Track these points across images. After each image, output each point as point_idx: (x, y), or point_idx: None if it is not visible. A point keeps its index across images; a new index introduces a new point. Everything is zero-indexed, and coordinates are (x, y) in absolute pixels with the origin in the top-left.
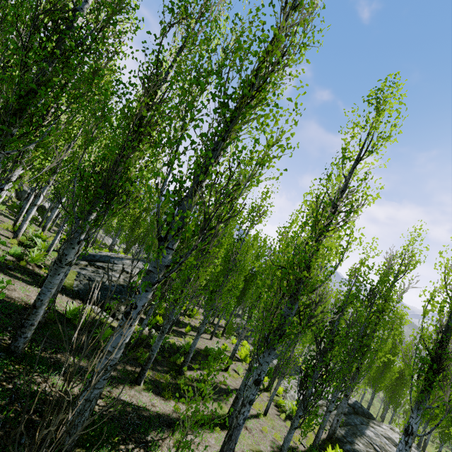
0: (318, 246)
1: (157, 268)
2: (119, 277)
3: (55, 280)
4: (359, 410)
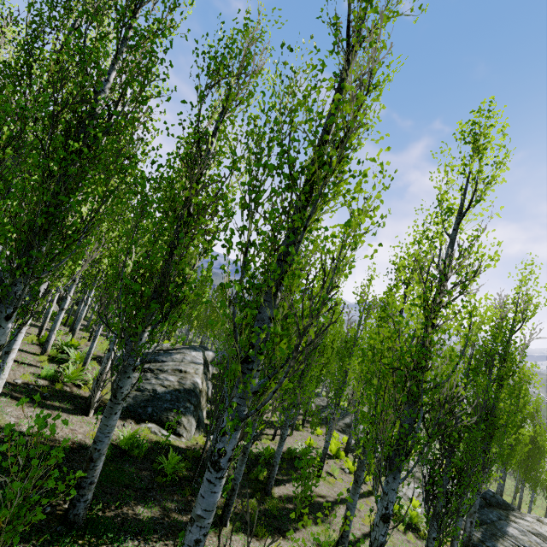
0: (431, 329)
1: (243, 399)
2: (259, 506)
3: (112, 421)
4: (492, 501)
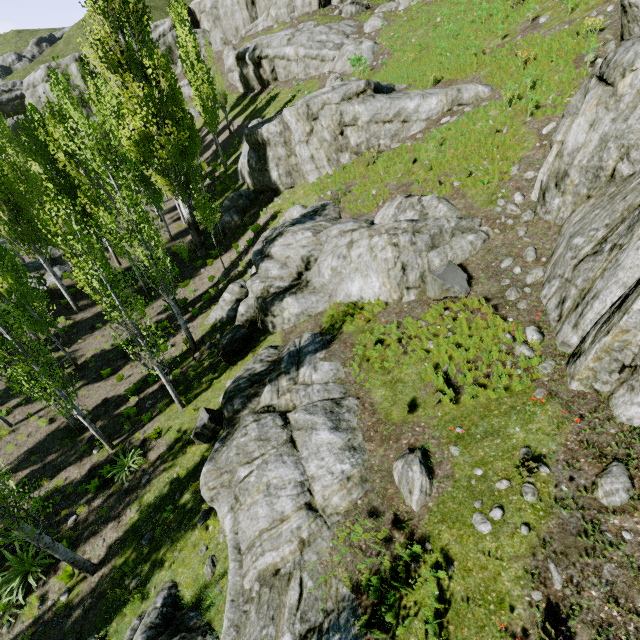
0: None
1: None
2: None
3: None
4: None
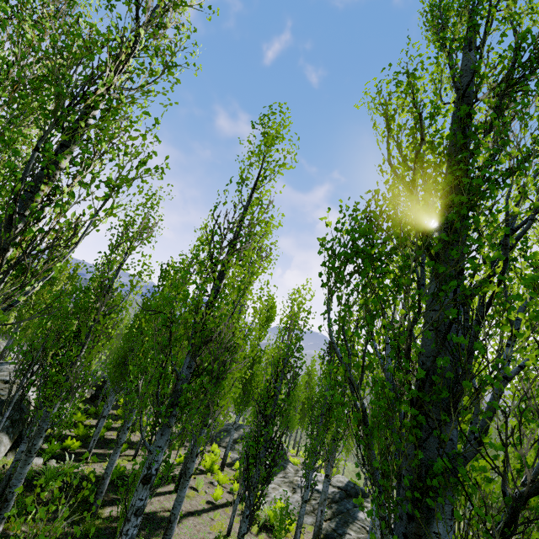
0: (217, 286)
1: None
2: None
3: None
4: (351, 492)
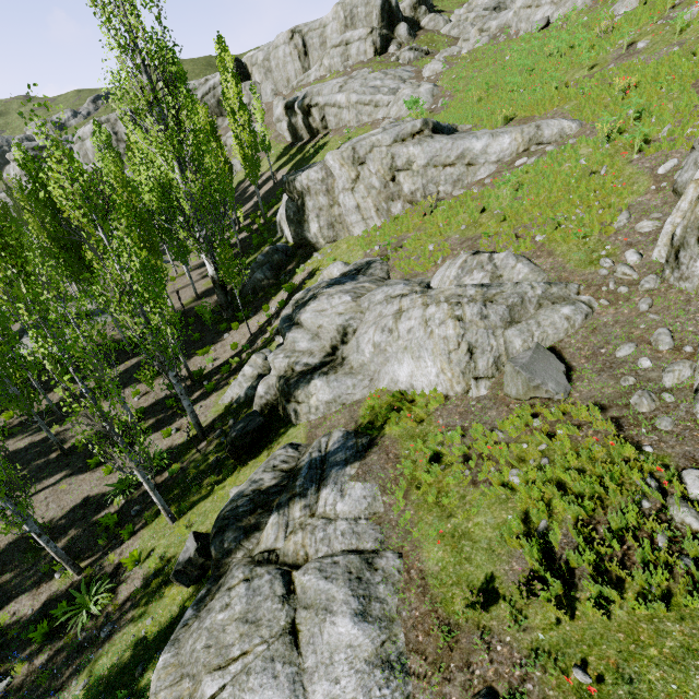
0: None
1: None
2: None
3: None
4: None
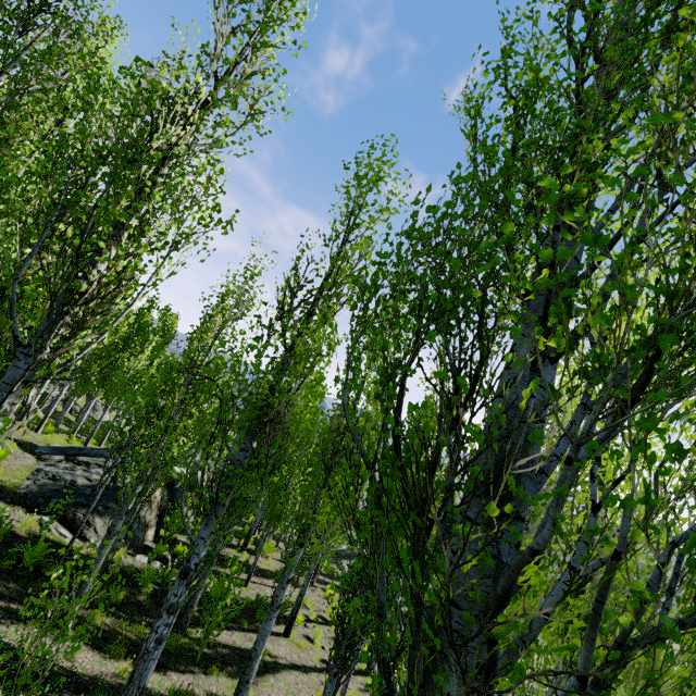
0: (288, 357)
1: (7, 384)
2: None
3: None
4: None
